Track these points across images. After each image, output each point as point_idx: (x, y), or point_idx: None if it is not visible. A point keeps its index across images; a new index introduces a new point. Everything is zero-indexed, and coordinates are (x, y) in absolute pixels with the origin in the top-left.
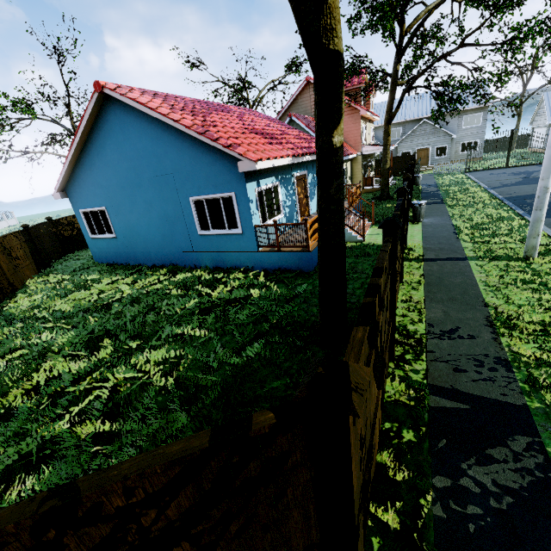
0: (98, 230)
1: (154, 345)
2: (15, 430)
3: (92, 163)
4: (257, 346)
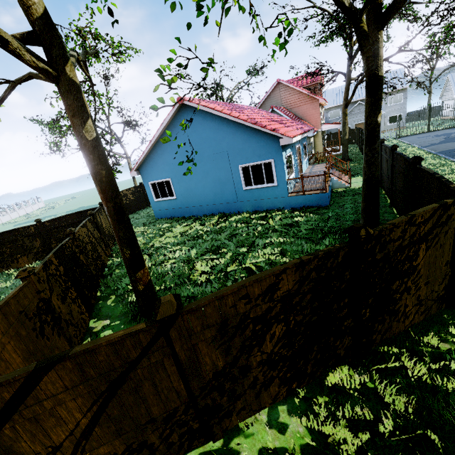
0: (162, 195)
1: (255, 250)
2: (218, 285)
3: (164, 149)
4: (327, 240)
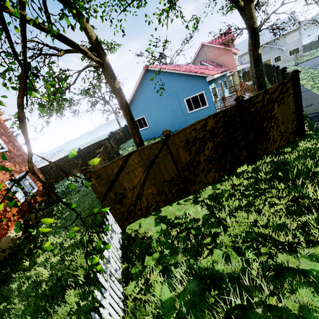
0: (140, 127)
1: None
2: None
3: (139, 99)
4: None
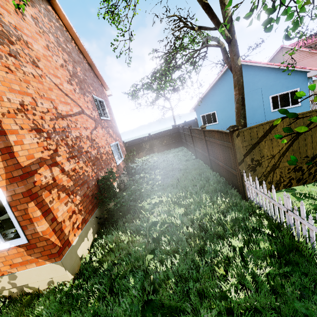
0: (208, 122)
1: None
2: None
3: (214, 93)
4: None
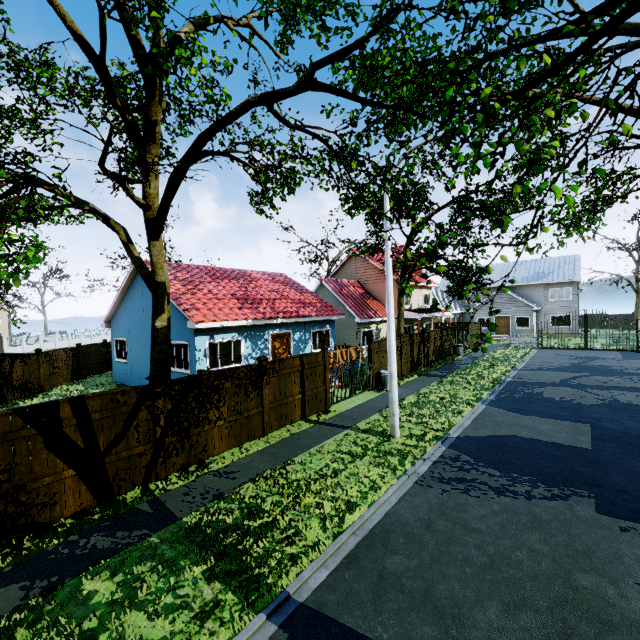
0: (120, 355)
1: None
2: None
3: (126, 306)
4: None
